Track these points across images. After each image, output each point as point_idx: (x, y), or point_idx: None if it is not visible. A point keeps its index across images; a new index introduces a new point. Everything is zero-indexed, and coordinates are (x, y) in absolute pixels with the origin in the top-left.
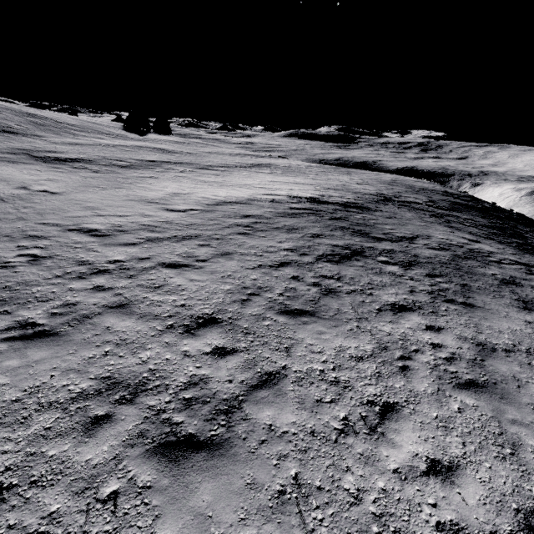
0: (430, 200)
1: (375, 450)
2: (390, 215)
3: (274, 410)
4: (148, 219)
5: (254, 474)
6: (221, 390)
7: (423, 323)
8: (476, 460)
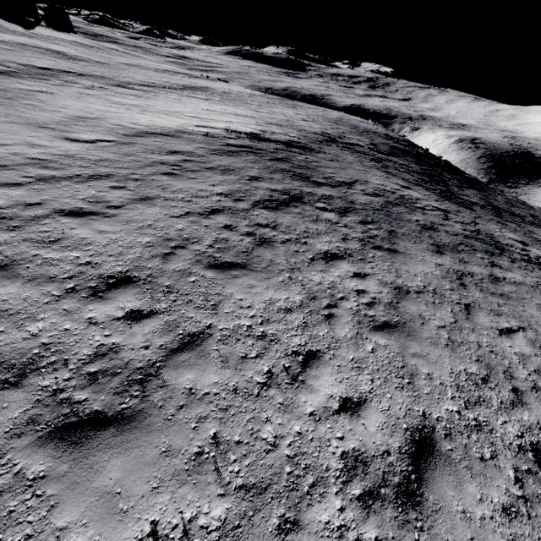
0: (372, 143)
1: (294, 397)
2: (333, 158)
3: (196, 373)
4: (40, 151)
5: (171, 441)
6: (135, 358)
7: (351, 270)
8: (381, 393)
